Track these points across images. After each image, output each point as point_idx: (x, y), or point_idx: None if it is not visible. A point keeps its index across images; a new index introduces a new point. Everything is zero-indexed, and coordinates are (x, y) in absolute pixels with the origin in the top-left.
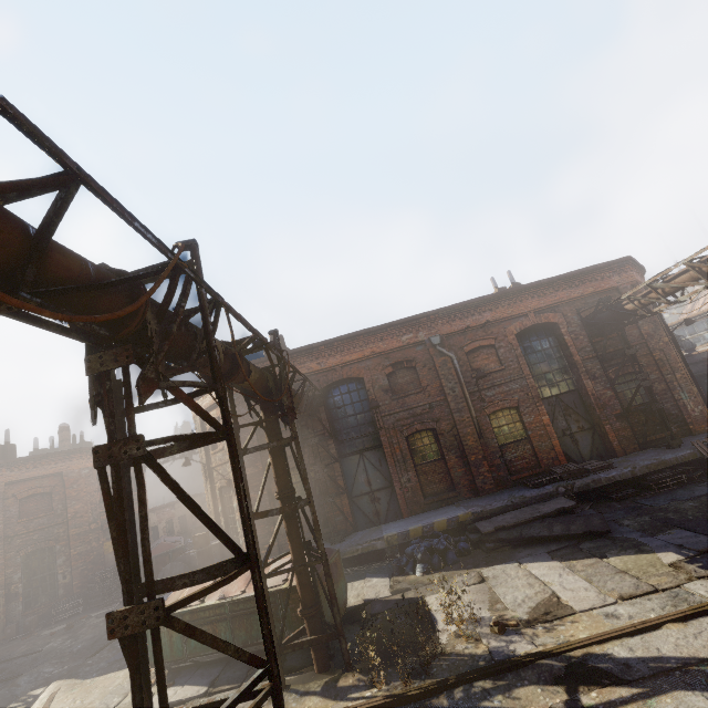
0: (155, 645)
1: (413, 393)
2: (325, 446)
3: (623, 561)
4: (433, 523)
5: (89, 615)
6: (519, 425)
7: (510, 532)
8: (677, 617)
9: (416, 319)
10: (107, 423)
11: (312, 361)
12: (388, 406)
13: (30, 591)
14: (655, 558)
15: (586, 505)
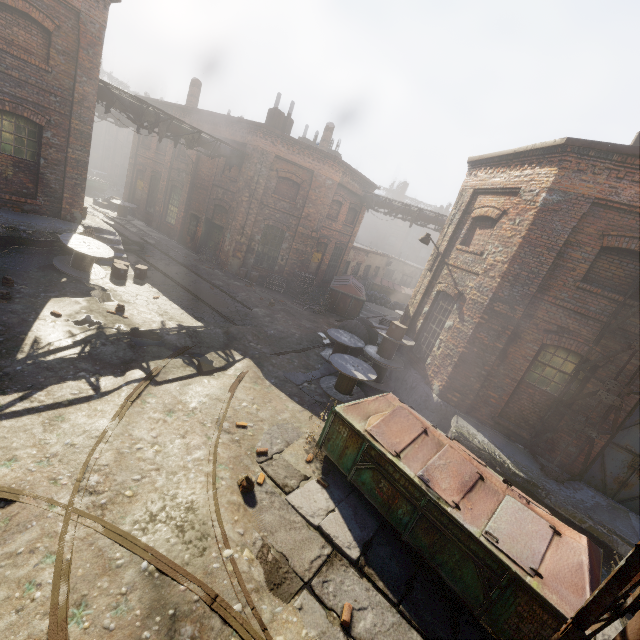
0: None
1: None
2: None
3: None
4: None
5: (285, 302)
6: None
7: None
8: None
9: None
10: None
11: None
12: None
13: (261, 253)
14: None
15: None
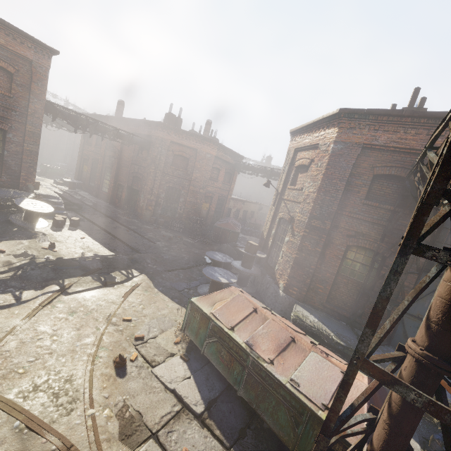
0: None
1: None
2: None
3: None
4: None
5: (182, 237)
6: None
7: None
8: None
9: None
10: None
11: None
12: None
13: (165, 206)
14: None
15: None
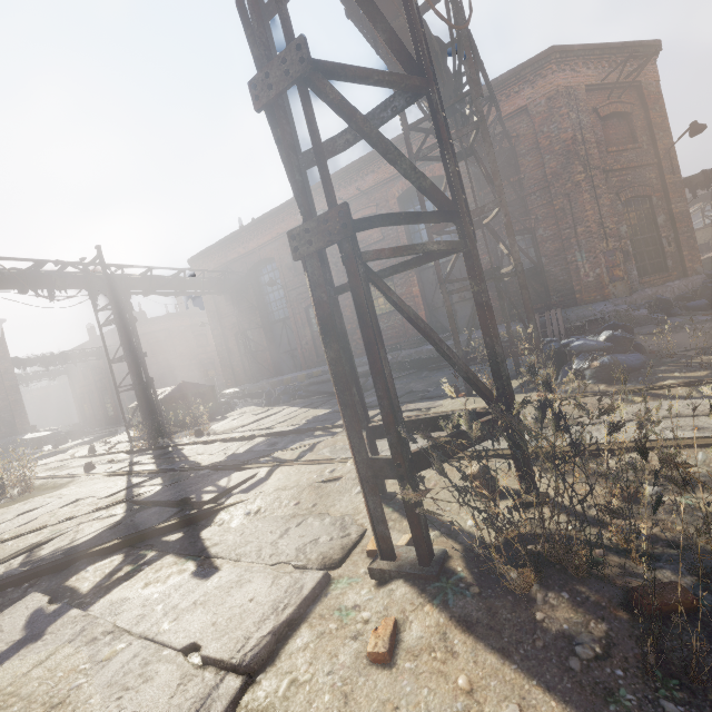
0: None
1: None
2: (255, 315)
3: (311, 412)
4: (297, 376)
5: None
6: None
7: (316, 387)
8: (223, 440)
9: None
10: None
11: (240, 246)
12: (292, 282)
13: None
14: (320, 412)
15: (408, 372)
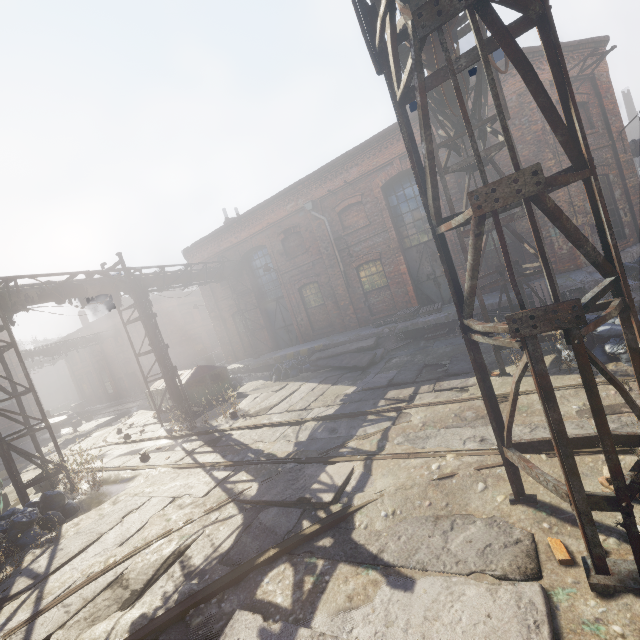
0: None
1: (299, 254)
2: (250, 297)
3: (334, 389)
4: (299, 351)
5: None
6: (382, 274)
7: (324, 361)
8: (271, 425)
9: (294, 188)
10: None
11: (232, 236)
12: (285, 266)
13: None
14: (346, 389)
15: (405, 342)
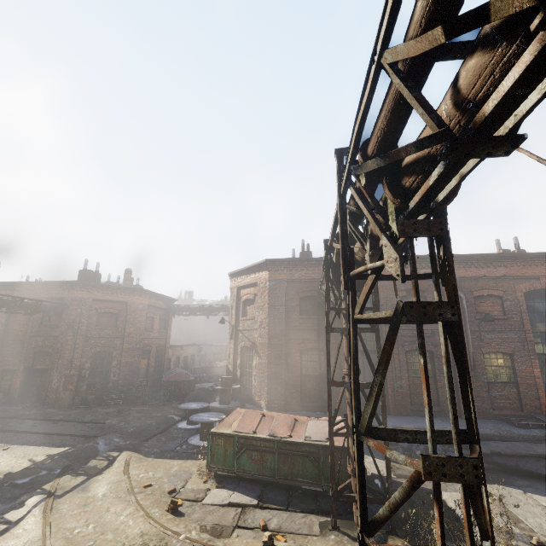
0: (468, 500)
1: None
2: (337, 339)
3: None
4: (424, 428)
5: (129, 408)
6: (509, 369)
7: (505, 460)
8: None
9: (437, 258)
10: (416, 283)
11: None
12: None
13: (92, 378)
14: None
15: None
